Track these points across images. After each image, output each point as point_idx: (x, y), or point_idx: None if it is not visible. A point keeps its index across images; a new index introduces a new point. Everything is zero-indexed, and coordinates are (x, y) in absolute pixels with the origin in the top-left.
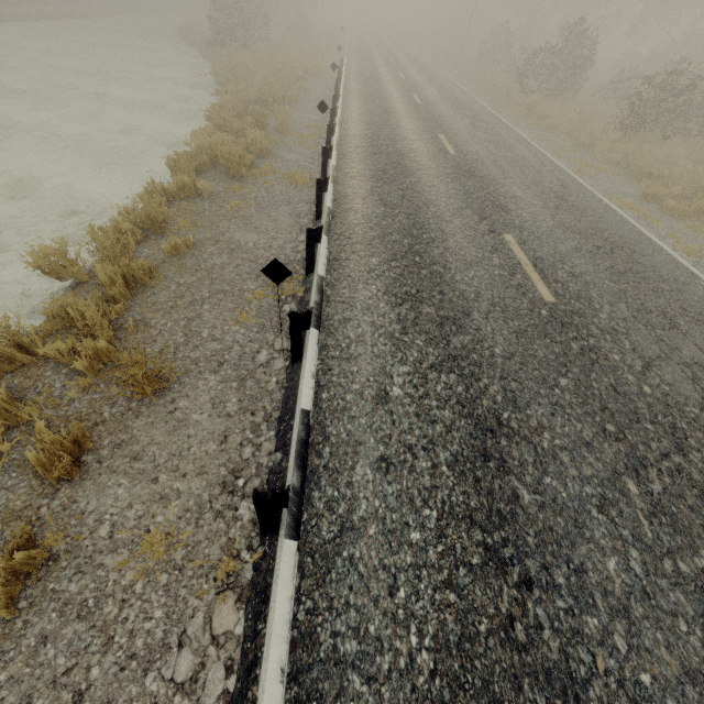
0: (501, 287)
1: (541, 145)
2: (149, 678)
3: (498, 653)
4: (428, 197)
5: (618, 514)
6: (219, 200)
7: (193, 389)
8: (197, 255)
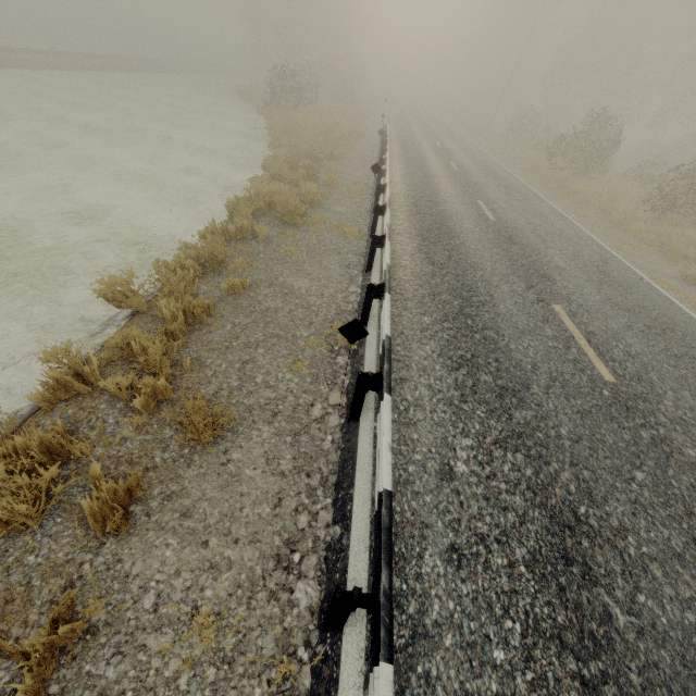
0: (557, 360)
1: (574, 219)
2: None
3: None
4: (474, 260)
5: None
6: (273, 244)
7: (246, 440)
8: (252, 296)
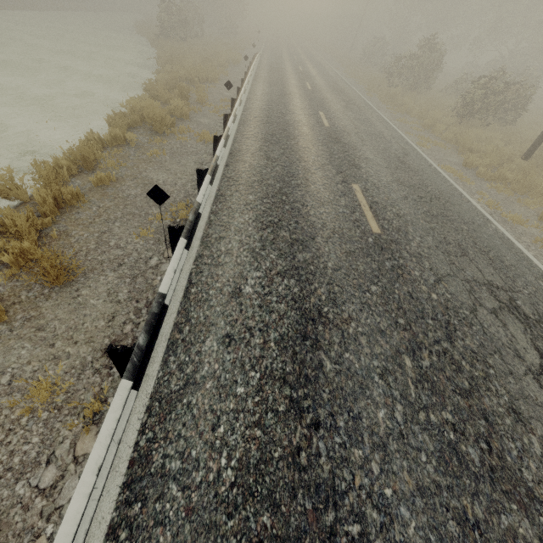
0: (342, 221)
1: (396, 124)
2: (19, 484)
3: (284, 472)
4: (301, 155)
5: (394, 380)
6: (142, 149)
7: (94, 282)
8: (117, 187)
